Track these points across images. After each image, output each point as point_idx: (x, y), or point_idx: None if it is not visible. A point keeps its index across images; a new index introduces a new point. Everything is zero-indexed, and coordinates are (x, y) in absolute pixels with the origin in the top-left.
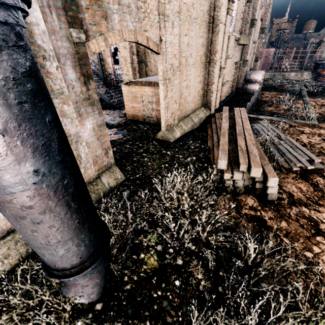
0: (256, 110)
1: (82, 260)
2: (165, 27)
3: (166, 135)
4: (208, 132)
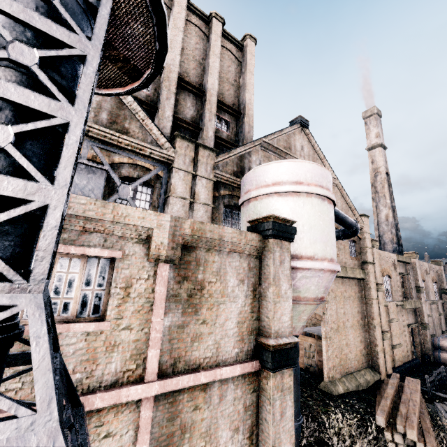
0: None
1: (295, 417)
2: (326, 306)
3: (329, 386)
4: (377, 398)
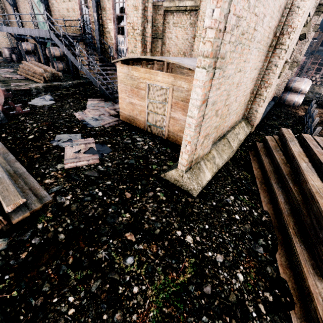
0: None
1: None
2: None
3: (186, 180)
4: (255, 172)
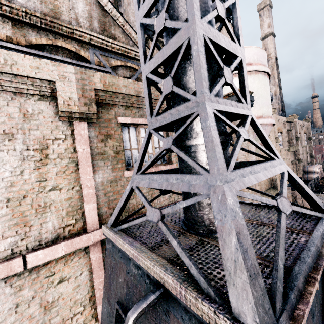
0: (317, 191)
1: None
2: None
3: None
4: None
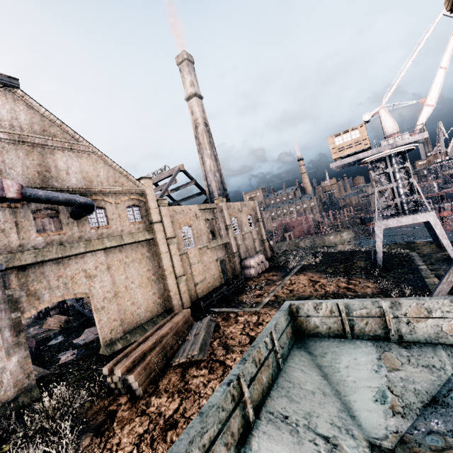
0: (229, 302)
1: None
2: (93, 281)
3: (104, 349)
4: None
